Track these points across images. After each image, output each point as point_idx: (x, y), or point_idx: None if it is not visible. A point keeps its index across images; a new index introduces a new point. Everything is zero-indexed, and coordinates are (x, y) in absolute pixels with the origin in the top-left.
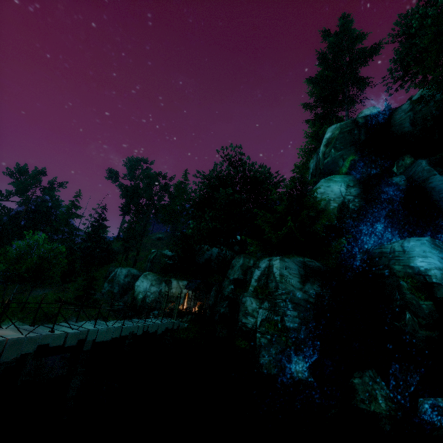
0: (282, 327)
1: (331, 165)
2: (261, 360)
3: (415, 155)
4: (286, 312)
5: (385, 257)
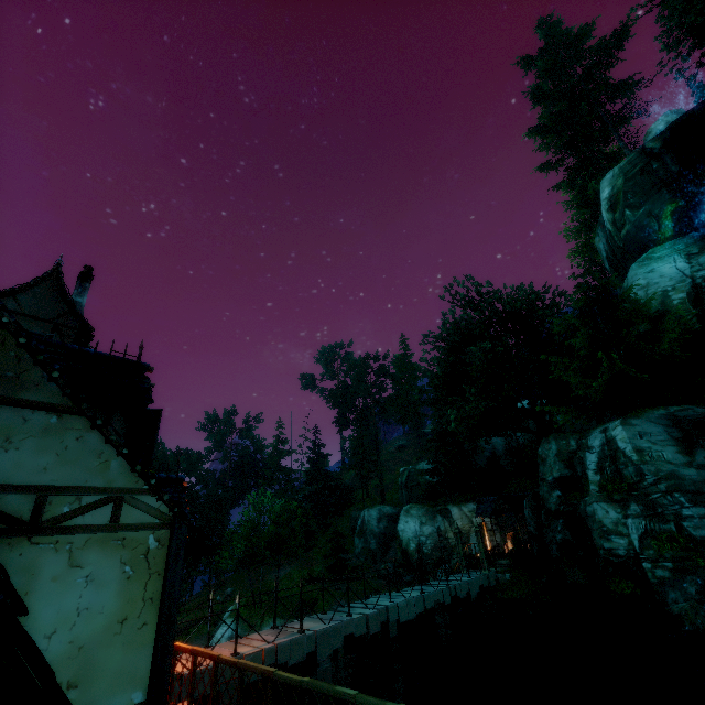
0: (685, 541)
1: (636, 235)
2: (675, 610)
3: None
4: (680, 512)
5: None
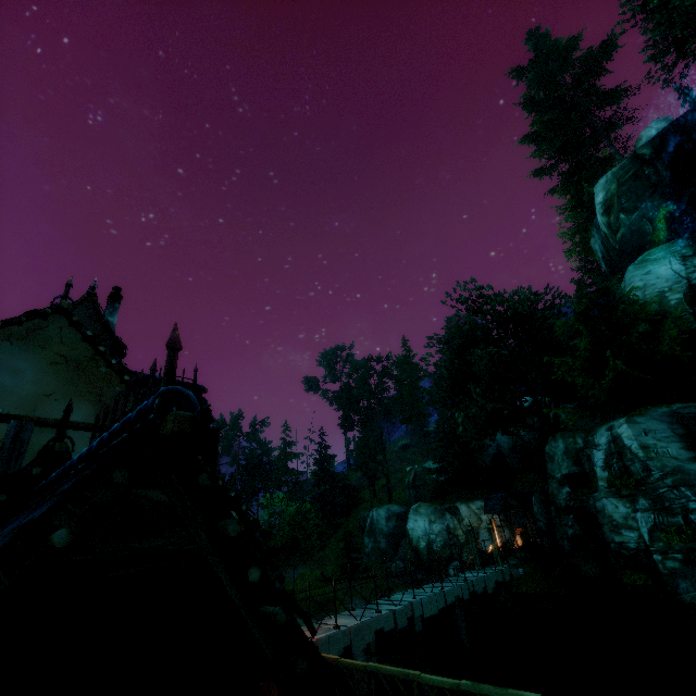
0: (693, 533)
1: (631, 237)
2: (687, 599)
3: None
4: (687, 506)
5: None
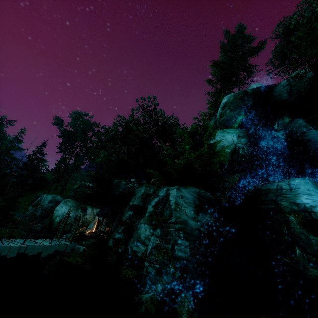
0: (171, 256)
1: (225, 121)
2: (143, 297)
3: (292, 116)
4: (177, 241)
5: (272, 193)
